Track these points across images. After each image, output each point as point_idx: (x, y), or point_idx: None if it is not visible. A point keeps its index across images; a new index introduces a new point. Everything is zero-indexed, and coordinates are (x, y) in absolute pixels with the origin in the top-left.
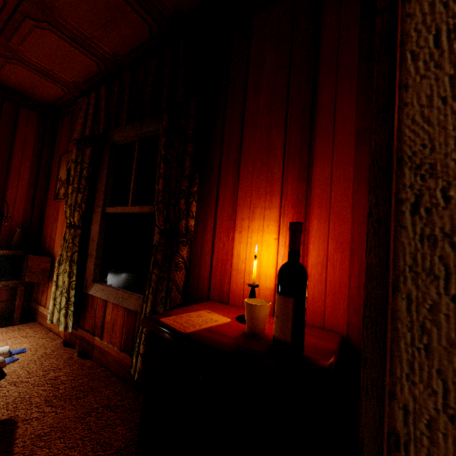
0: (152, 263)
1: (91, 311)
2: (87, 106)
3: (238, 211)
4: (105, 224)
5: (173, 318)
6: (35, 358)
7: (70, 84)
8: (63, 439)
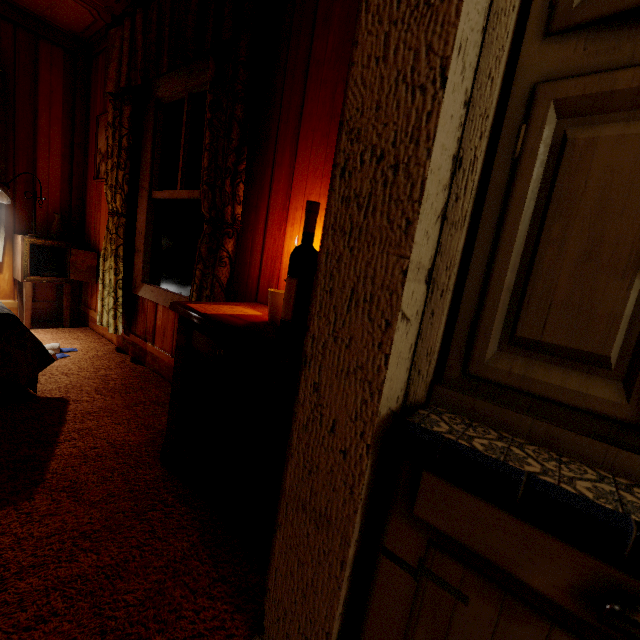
0: (197, 257)
1: (142, 315)
2: (121, 42)
3: (292, 198)
4: (153, 213)
5: (201, 305)
6: (87, 358)
7: (100, 4)
8: (111, 417)
